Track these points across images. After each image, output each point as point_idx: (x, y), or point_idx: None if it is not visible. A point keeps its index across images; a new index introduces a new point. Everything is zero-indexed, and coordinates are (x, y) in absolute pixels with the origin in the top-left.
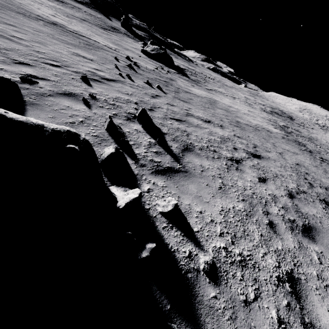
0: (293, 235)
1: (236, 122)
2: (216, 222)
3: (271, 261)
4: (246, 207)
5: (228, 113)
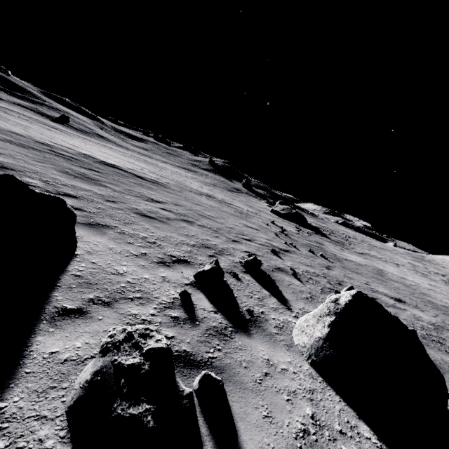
0: None
1: (430, 302)
2: None
3: None
4: None
5: (409, 288)
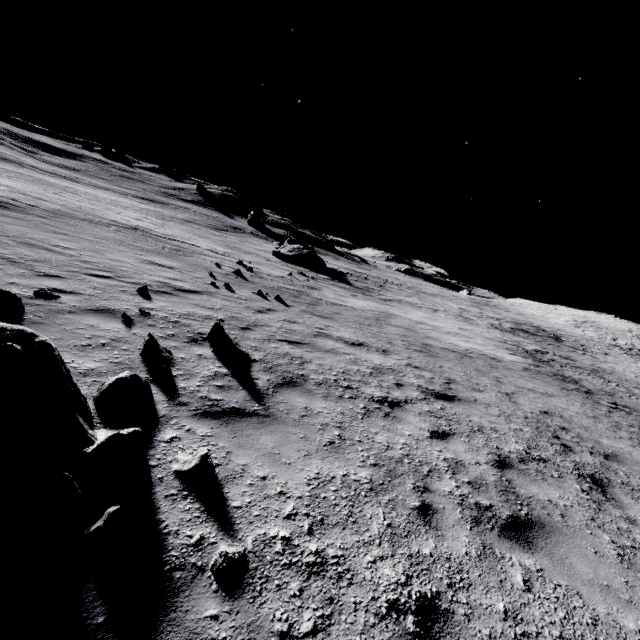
0: (474, 531)
1: (422, 345)
2: (291, 496)
3: (390, 573)
4: (376, 477)
5: (410, 332)
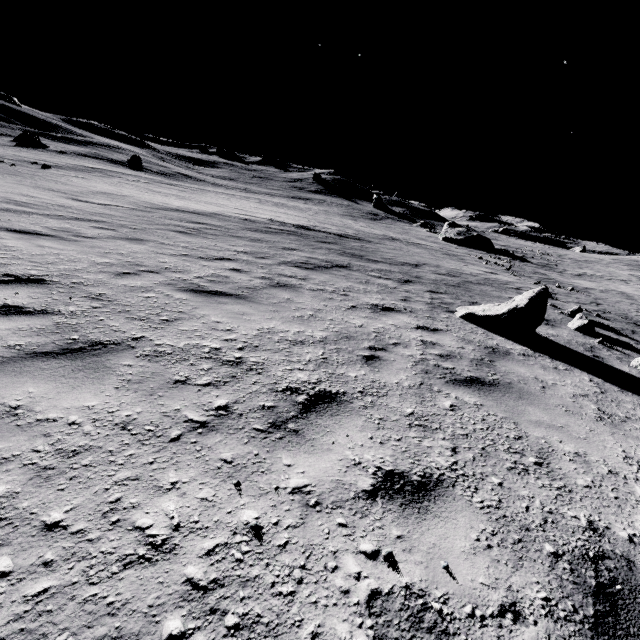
0: None
1: None
2: None
3: None
4: None
5: None
